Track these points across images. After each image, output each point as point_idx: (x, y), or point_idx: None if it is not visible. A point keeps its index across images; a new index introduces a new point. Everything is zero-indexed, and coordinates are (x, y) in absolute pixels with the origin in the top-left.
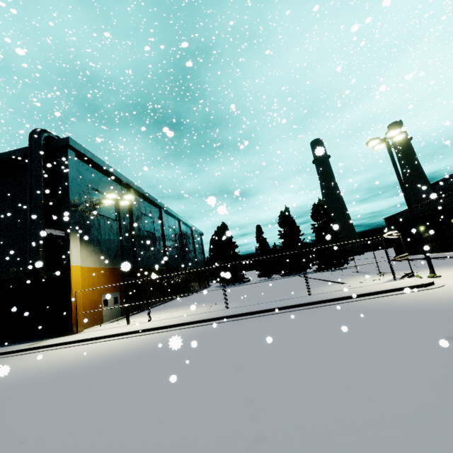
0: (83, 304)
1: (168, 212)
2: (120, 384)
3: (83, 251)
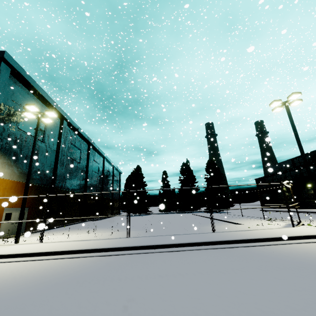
0: None
1: (96, 149)
2: None
3: None
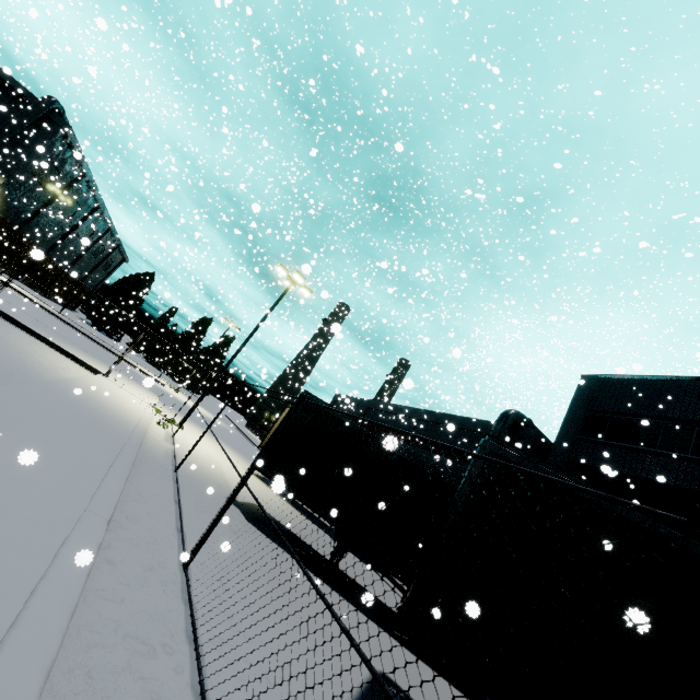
0: None
1: (105, 216)
2: None
3: None
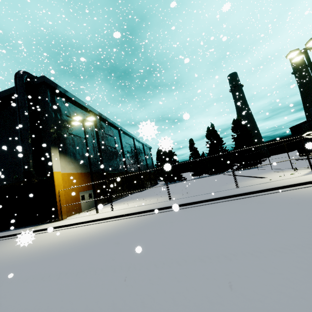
0: (66, 199)
1: (125, 132)
2: (74, 273)
3: (63, 161)
